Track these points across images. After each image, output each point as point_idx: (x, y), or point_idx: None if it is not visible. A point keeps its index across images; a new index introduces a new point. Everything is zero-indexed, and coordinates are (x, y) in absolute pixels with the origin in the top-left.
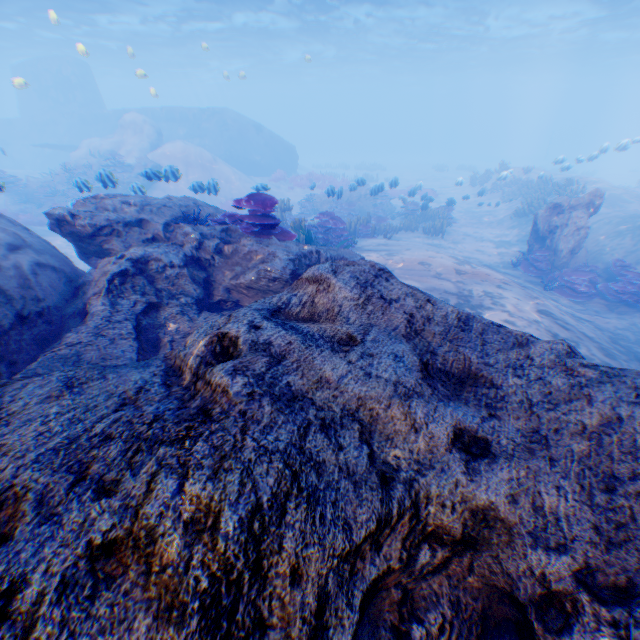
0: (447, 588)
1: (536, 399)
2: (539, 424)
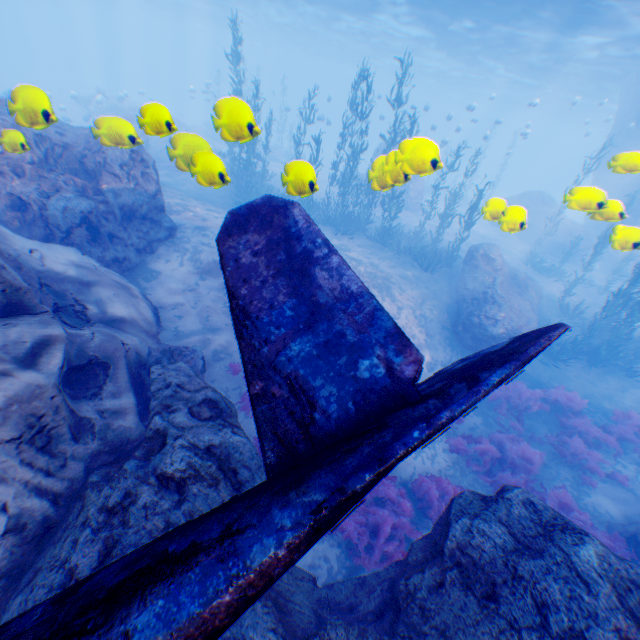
0: (66, 163)
1: (77, 131)
2: (77, 134)
